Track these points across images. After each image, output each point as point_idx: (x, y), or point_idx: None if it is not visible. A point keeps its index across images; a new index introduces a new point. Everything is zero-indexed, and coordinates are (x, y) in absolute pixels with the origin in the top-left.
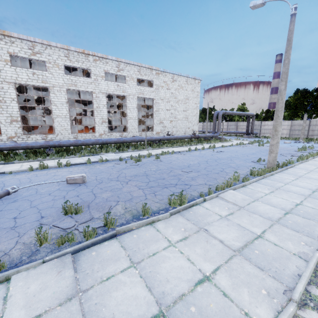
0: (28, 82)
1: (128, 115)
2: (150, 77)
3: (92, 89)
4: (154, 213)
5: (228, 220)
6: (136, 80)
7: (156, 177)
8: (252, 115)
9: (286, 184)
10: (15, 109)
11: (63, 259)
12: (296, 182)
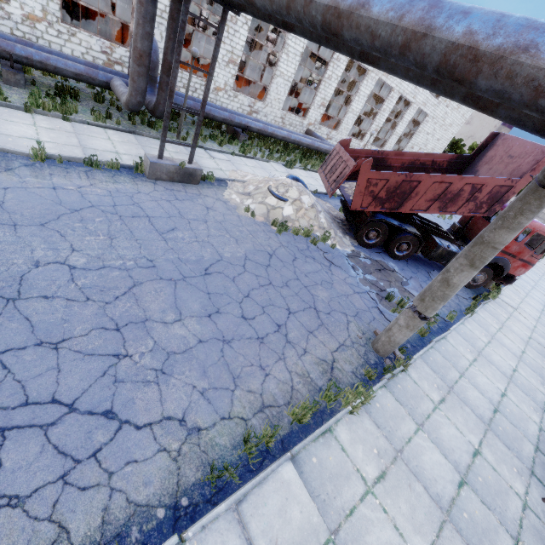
0: None
1: (397, 129)
2: None
3: (396, 85)
4: None
5: (538, 287)
6: None
7: None
8: None
9: (541, 277)
10: (331, 91)
11: (514, 284)
12: (544, 277)
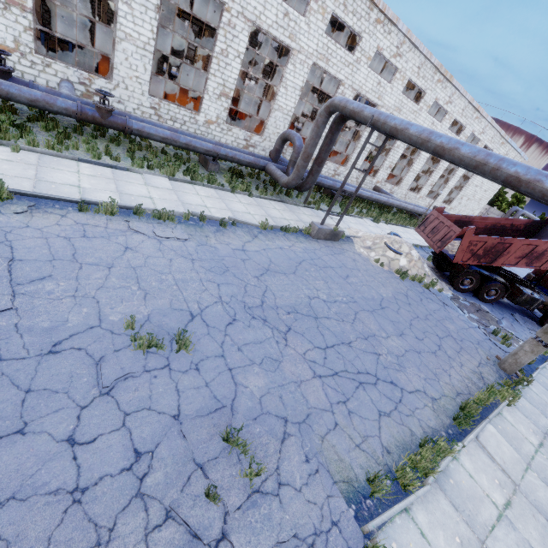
0: None
1: (449, 183)
2: (494, 146)
3: None
4: None
5: None
6: (483, 146)
7: None
8: None
9: None
10: (398, 156)
11: None
12: None
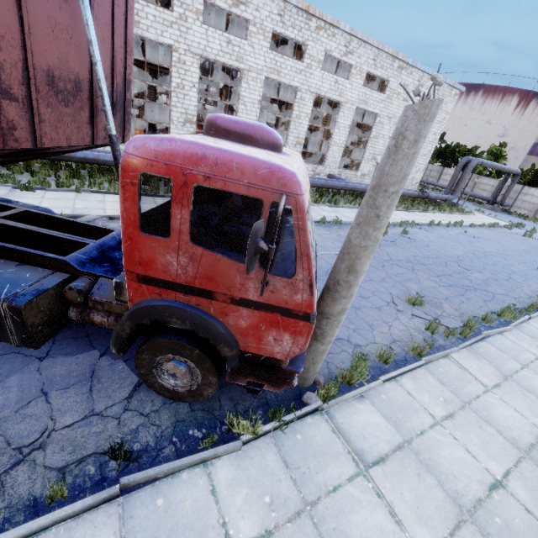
0: (218, 57)
1: (334, 138)
2: (387, 73)
3: (299, 83)
4: (491, 322)
5: None
6: (365, 75)
7: (438, 270)
8: (517, 173)
9: None
10: (192, 102)
11: (470, 350)
12: None
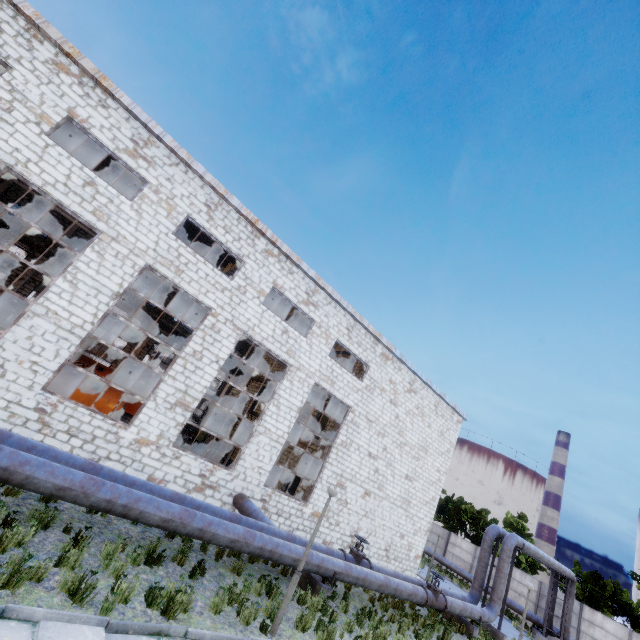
0: (52, 189)
1: (266, 420)
2: (366, 355)
3: (217, 303)
4: None
5: None
6: (333, 343)
7: None
8: (570, 577)
9: None
10: None
11: None
12: None
